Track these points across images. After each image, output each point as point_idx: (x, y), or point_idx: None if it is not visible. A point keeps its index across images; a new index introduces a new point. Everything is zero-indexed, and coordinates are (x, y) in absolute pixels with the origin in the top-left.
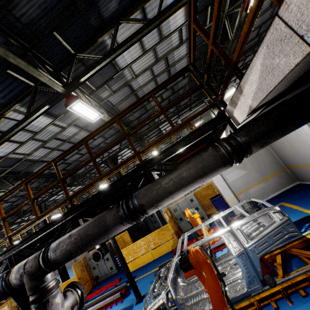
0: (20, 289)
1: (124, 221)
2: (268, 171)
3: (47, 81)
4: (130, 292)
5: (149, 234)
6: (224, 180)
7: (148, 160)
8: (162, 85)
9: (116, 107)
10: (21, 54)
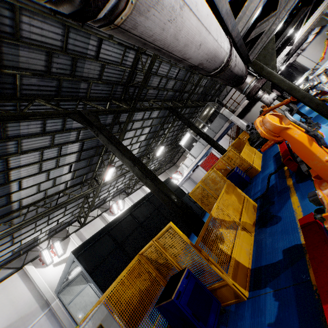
0: None
1: None
2: None
3: None
4: None
5: (245, 146)
6: None
7: None
8: None
9: None
10: None
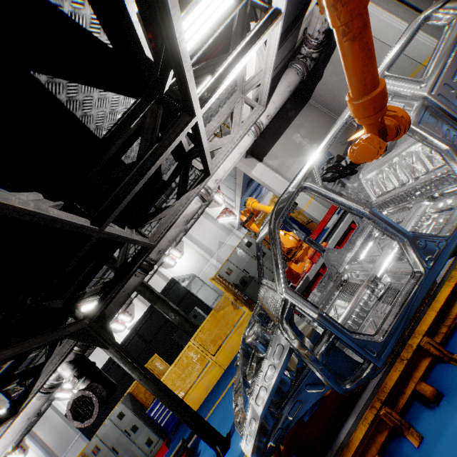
0: None
1: None
2: (340, 146)
3: None
4: (197, 453)
5: (199, 329)
6: (286, 179)
7: None
8: None
9: None
10: None
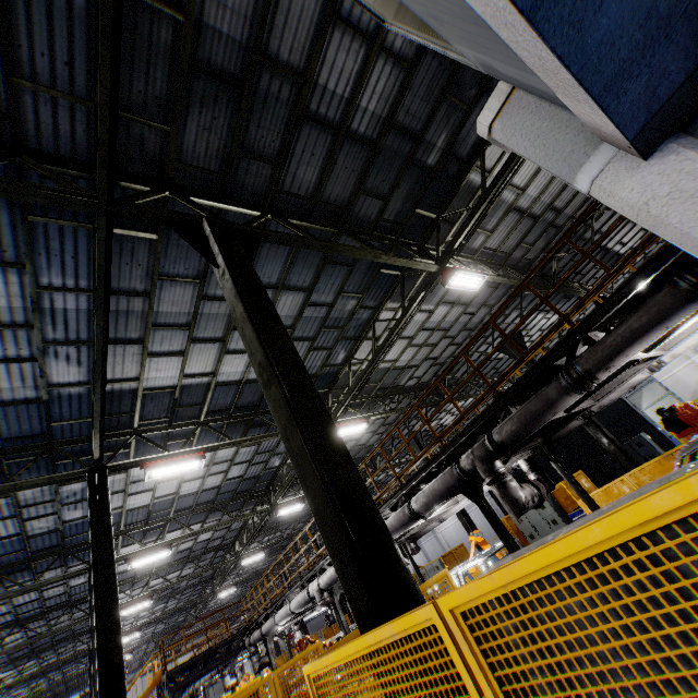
0: (472, 476)
1: (570, 391)
2: None
3: (423, 266)
4: None
5: (637, 469)
6: None
7: (583, 321)
8: (576, 223)
9: (500, 251)
10: (389, 249)
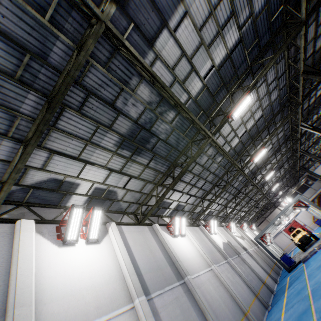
0: None
1: None
2: None
3: None
4: None
5: None
6: None
7: None
8: None
9: None
10: None
